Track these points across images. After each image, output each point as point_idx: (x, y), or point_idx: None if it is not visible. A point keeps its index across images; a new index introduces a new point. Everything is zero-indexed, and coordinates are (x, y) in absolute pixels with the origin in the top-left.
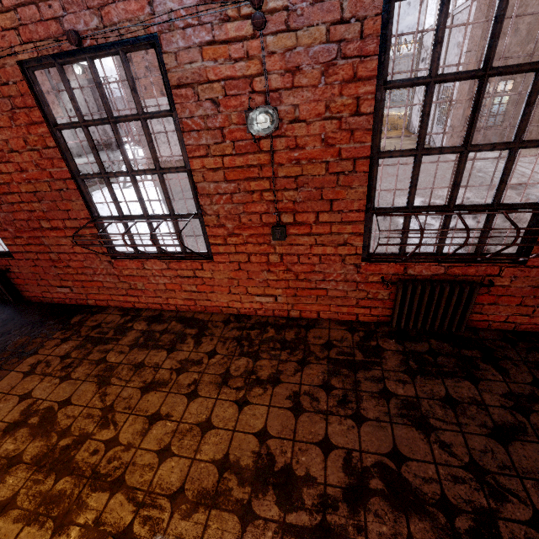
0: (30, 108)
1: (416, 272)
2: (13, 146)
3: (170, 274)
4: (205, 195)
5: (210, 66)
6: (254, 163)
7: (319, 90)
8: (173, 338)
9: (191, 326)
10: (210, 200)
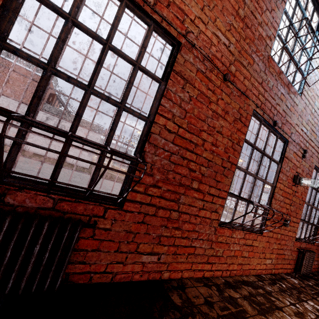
0: (245, 125)
1: (301, 246)
2: (222, 130)
3: (241, 243)
4: (274, 199)
5: (293, 158)
6: (289, 192)
7: (304, 178)
8: (264, 298)
9: (255, 287)
10: (275, 202)
